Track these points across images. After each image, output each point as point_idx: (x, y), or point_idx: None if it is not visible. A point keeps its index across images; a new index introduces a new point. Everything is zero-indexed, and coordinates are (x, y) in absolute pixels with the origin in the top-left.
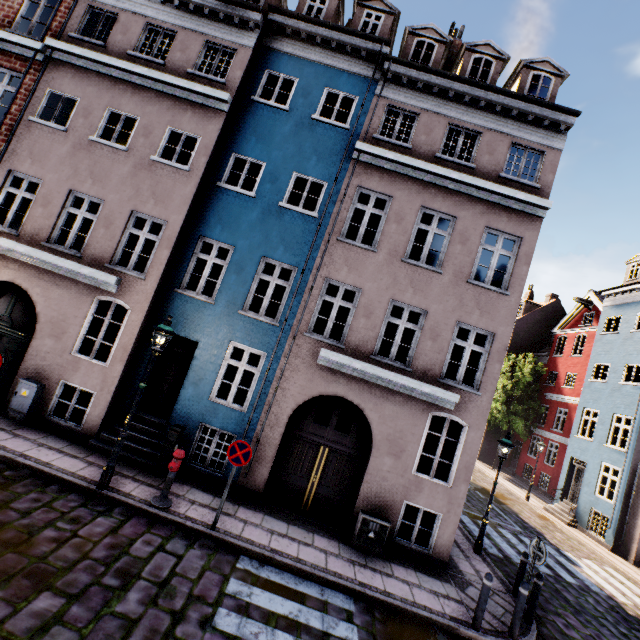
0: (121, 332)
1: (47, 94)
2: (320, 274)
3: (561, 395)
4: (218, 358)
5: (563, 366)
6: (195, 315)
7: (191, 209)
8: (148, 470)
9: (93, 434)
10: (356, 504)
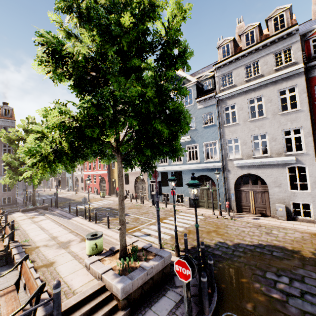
0: None
1: None
2: None
3: None
4: None
5: None
6: None
7: None
8: None
9: None
10: None
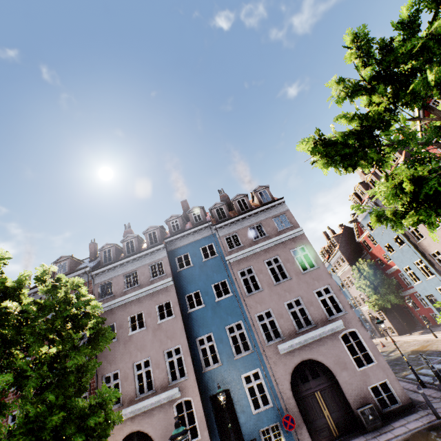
0: (195, 413)
1: None
2: (251, 315)
3: (392, 267)
4: (242, 389)
5: (377, 253)
6: (218, 376)
7: (185, 331)
8: None
9: None
10: (352, 408)
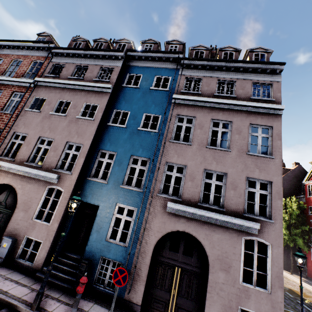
0: (58, 204)
1: (34, 99)
2: (162, 160)
3: None
4: (110, 214)
5: None
6: (97, 190)
7: (95, 137)
8: (68, 292)
9: (39, 269)
10: (205, 311)
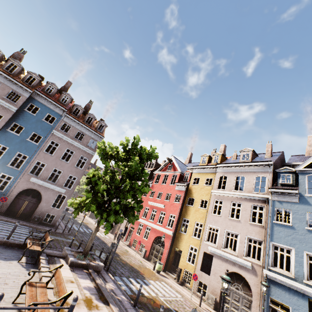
0: None
1: None
2: (36, 159)
3: None
4: None
5: None
6: None
7: None
8: None
9: None
10: (34, 214)
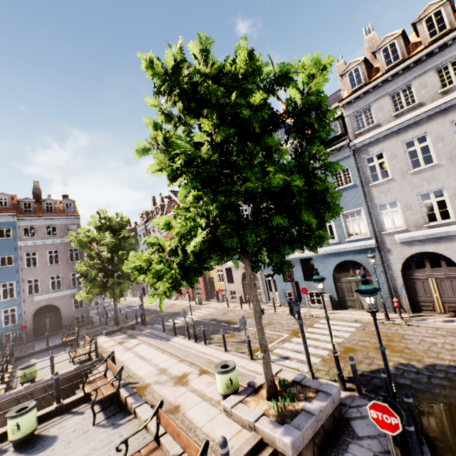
0: None
1: None
2: (24, 279)
3: None
4: (0, 316)
5: None
6: None
7: None
8: None
9: None
10: (63, 324)
